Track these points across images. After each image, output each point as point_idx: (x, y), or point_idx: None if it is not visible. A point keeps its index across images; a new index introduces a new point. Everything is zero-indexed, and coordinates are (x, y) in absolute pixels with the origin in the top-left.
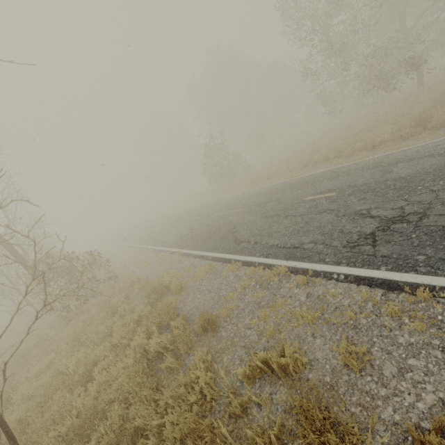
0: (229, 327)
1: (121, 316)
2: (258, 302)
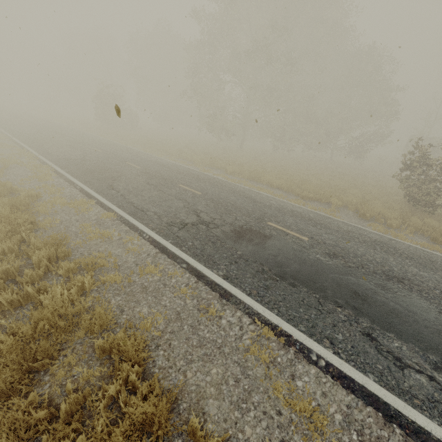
0: None
1: None
2: (10, 158)
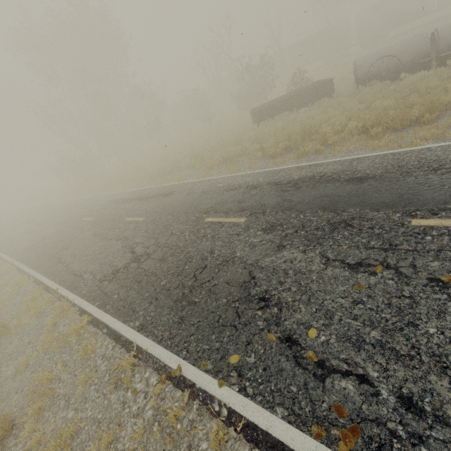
0: None
1: None
2: None
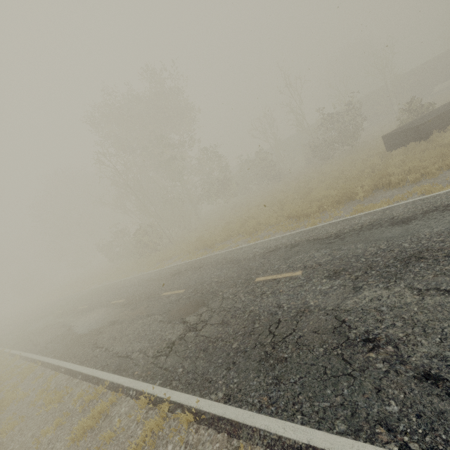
0: None
1: None
2: None
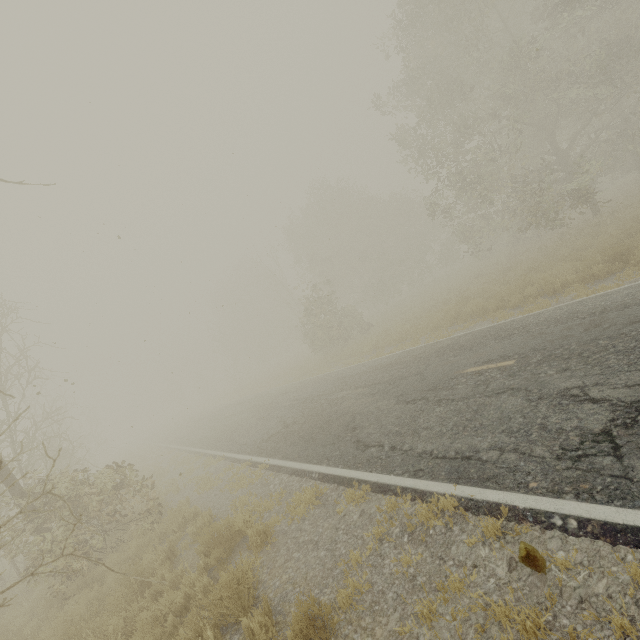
0: (356, 636)
1: (155, 594)
2: (410, 575)
